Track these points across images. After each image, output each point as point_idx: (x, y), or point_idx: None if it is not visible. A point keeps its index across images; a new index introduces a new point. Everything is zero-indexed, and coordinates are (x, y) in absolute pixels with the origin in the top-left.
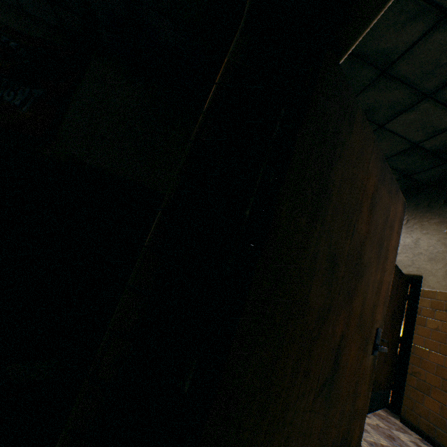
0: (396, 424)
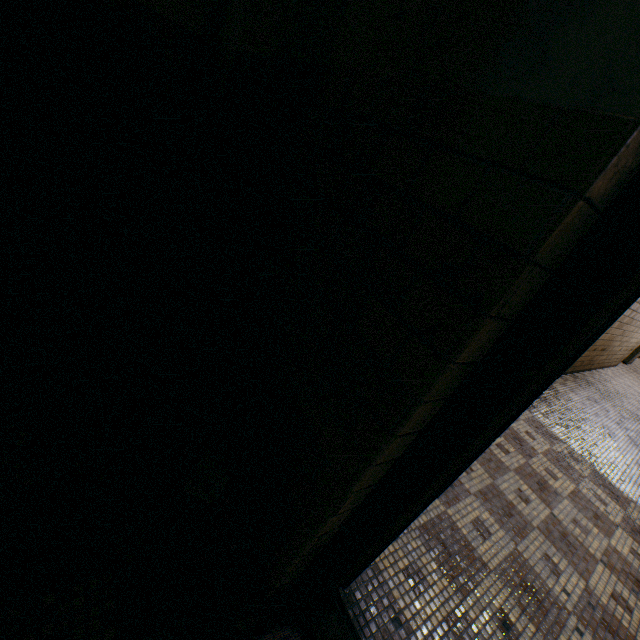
0: None
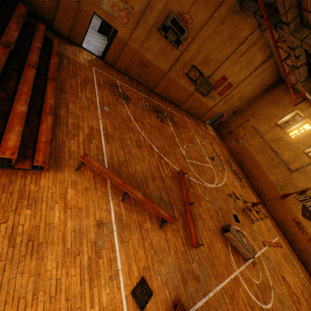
0: (105, 38)
